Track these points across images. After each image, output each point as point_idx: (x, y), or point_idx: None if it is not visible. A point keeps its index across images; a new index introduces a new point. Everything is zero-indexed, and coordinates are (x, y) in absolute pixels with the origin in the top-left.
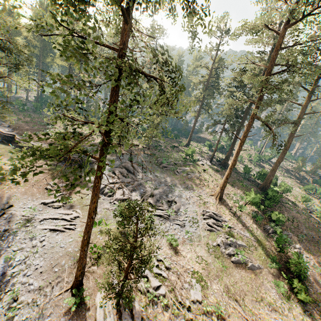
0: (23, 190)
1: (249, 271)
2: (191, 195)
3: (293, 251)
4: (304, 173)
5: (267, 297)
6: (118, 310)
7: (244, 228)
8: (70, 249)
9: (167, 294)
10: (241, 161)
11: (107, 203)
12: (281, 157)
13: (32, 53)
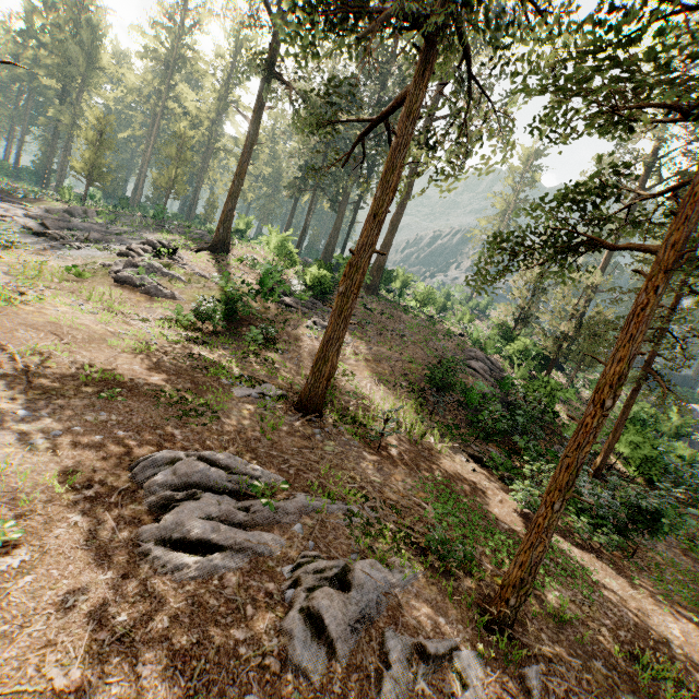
0: None
1: (141, 294)
2: None
3: (309, 320)
4: None
5: (128, 311)
6: None
7: (214, 271)
8: None
9: None
10: None
11: None
12: (396, 211)
13: (15, 78)
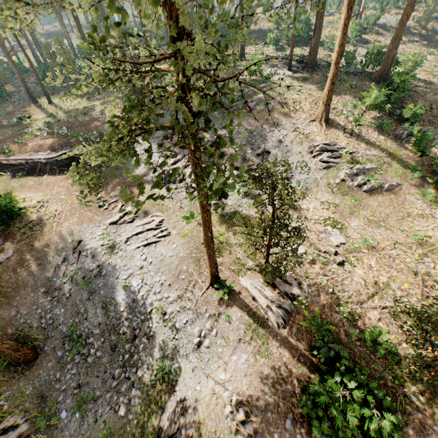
0: (75, 220)
1: (386, 193)
2: (284, 134)
3: (435, 149)
4: (434, 23)
5: (413, 210)
6: (268, 282)
7: (369, 147)
8: (181, 254)
9: (308, 250)
10: (332, 47)
11: (183, 191)
12: (411, 3)
13: None
